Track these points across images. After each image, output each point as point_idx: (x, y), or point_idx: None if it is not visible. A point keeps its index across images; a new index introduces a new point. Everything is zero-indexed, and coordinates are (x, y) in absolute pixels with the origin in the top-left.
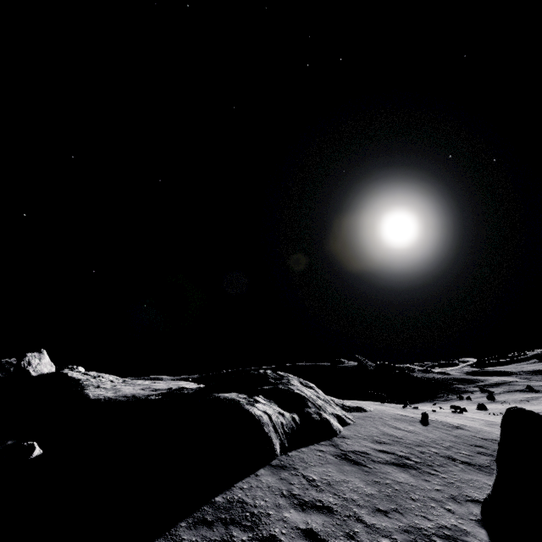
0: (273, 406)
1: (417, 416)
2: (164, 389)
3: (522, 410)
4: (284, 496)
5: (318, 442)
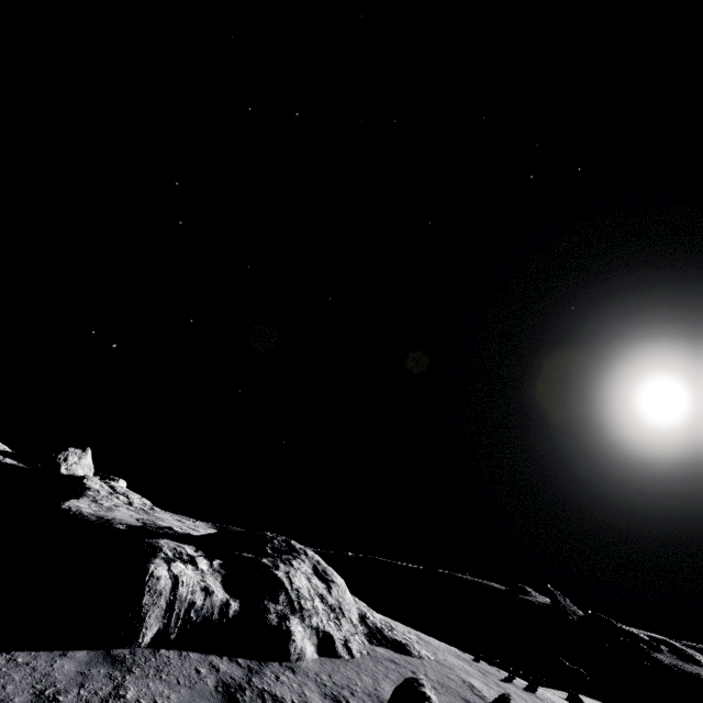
0: (210, 578)
1: (499, 698)
2: (159, 526)
3: (412, 686)
4: (37, 694)
5: (236, 657)
